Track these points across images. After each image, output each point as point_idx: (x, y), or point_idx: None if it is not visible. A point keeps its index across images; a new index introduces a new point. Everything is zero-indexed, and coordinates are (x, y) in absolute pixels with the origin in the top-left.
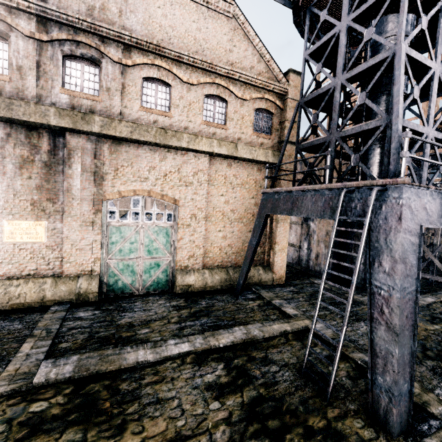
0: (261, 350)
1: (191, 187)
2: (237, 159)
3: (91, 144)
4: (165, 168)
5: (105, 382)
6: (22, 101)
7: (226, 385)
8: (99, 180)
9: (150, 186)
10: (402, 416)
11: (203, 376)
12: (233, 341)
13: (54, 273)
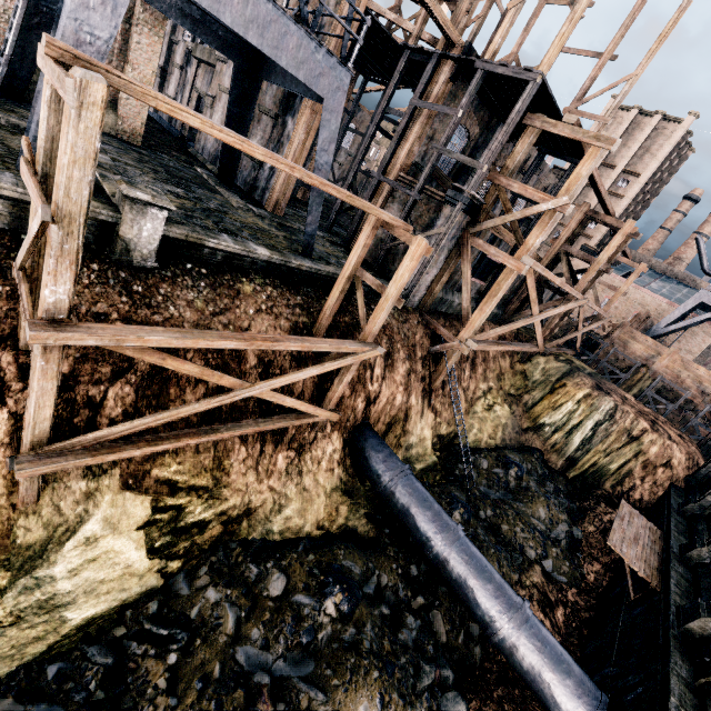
0: None
1: None
2: None
3: None
4: None
5: None
6: None
7: None
8: None
9: None
10: None
11: None
12: None
13: None
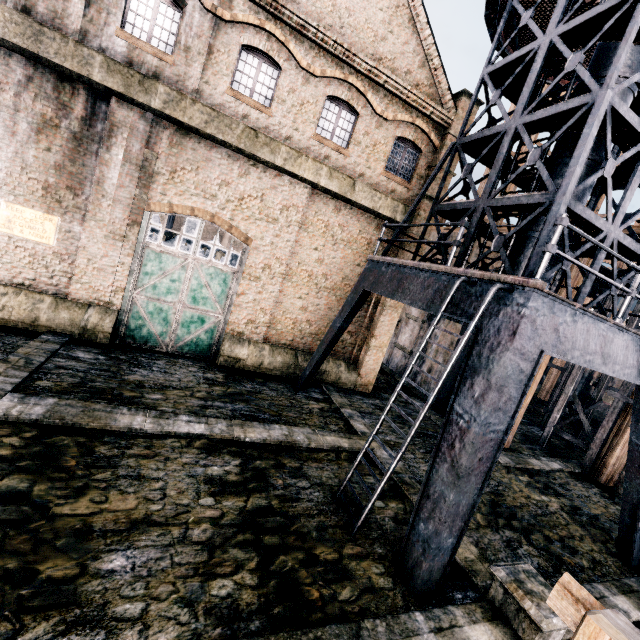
0: (297, 459)
1: (274, 226)
2: (350, 203)
3: (145, 125)
4: (244, 188)
5: (79, 438)
6: (58, 32)
7: (233, 484)
8: (146, 180)
9: (216, 208)
10: (433, 574)
11: (208, 466)
12: (266, 439)
13: (57, 292)
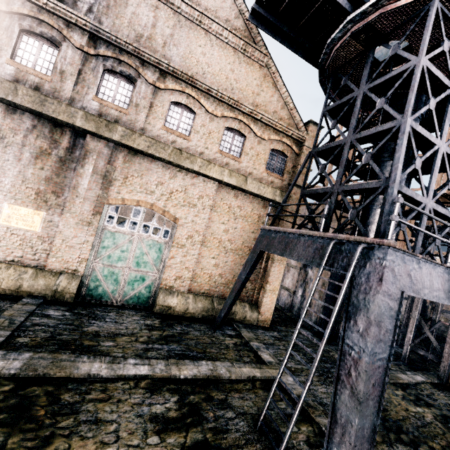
0: (222, 391)
1: (194, 209)
2: (244, 191)
3: (108, 150)
4: (173, 186)
5: (48, 387)
6: (56, 100)
7: (173, 421)
8: (107, 184)
9: (154, 199)
10: None
11: (152, 405)
12: (196, 375)
13: (37, 265)
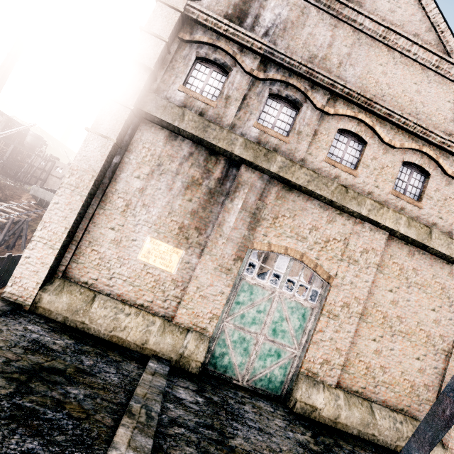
0: None
1: (354, 266)
2: (425, 249)
3: (261, 183)
4: (330, 232)
5: None
6: (218, 125)
7: None
8: (254, 224)
9: (305, 248)
10: None
11: None
12: None
13: (165, 314)
